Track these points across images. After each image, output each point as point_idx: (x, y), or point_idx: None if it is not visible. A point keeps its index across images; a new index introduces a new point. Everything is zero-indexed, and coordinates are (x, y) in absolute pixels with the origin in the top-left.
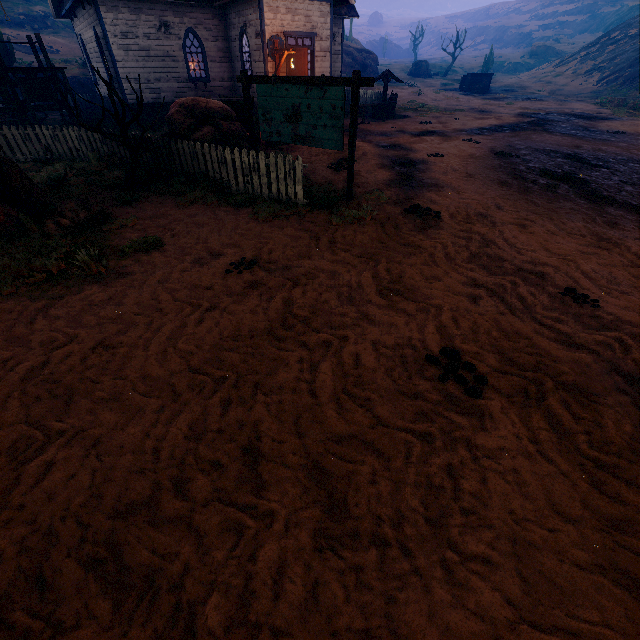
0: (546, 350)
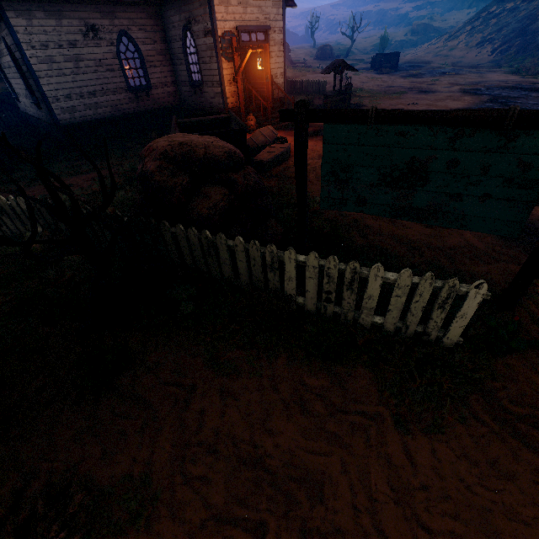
0: None
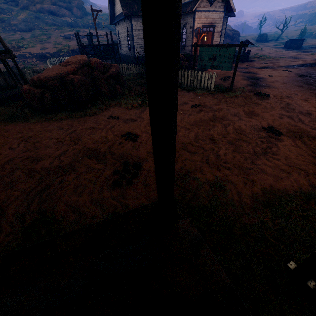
0: (305, 130)
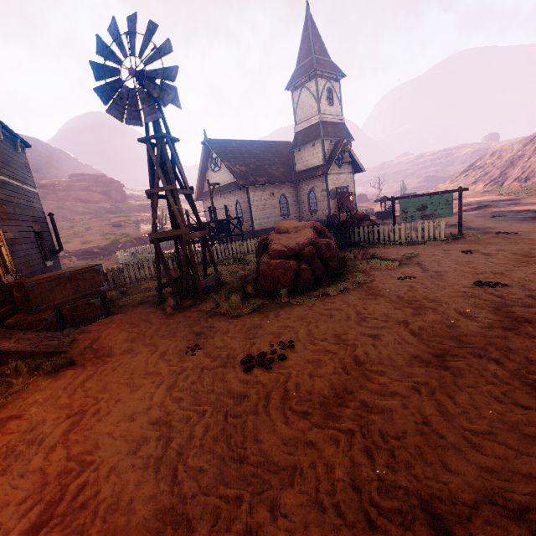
0: None
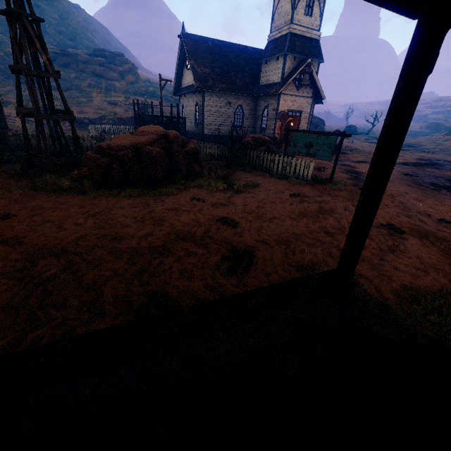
0: (430, 230)
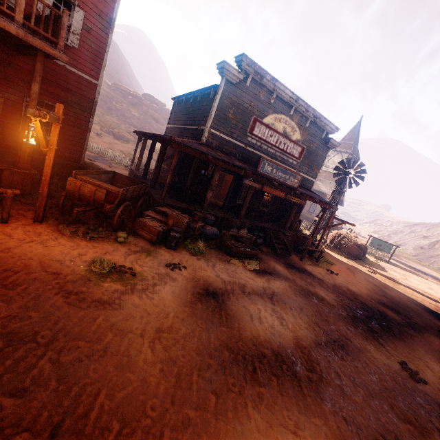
0: None
